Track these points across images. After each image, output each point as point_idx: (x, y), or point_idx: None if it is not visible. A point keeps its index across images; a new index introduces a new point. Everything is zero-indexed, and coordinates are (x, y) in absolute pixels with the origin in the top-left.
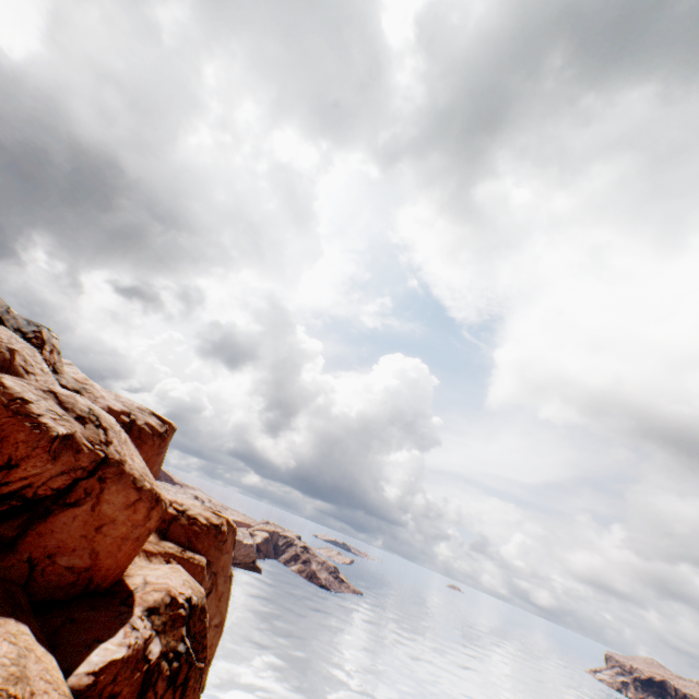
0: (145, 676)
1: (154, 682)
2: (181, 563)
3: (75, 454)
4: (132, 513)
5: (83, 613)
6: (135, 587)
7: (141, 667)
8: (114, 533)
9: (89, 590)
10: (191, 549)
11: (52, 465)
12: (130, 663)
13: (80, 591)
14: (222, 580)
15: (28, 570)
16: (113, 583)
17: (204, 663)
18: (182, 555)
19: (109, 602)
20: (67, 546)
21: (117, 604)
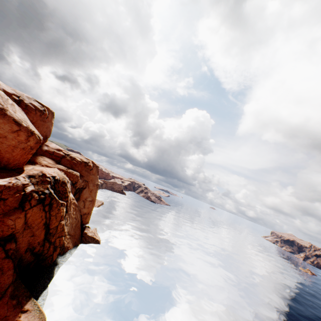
0: (23, 197)
1: (29, 200)
2: (66, 173)
3: None
4: (17, 136)
5: None
6: (27, 169)
7: (20, 193)
8: (7, 143)
9: (0, 167)
10: (73, 170)
11: None
12: (12, 189)
13: None
14: (91, 185)
15: None
16: (17, 168)
17: (66, 202)
18: (67, 170)
19: (11, 172)
20: None
21: (14, 172)
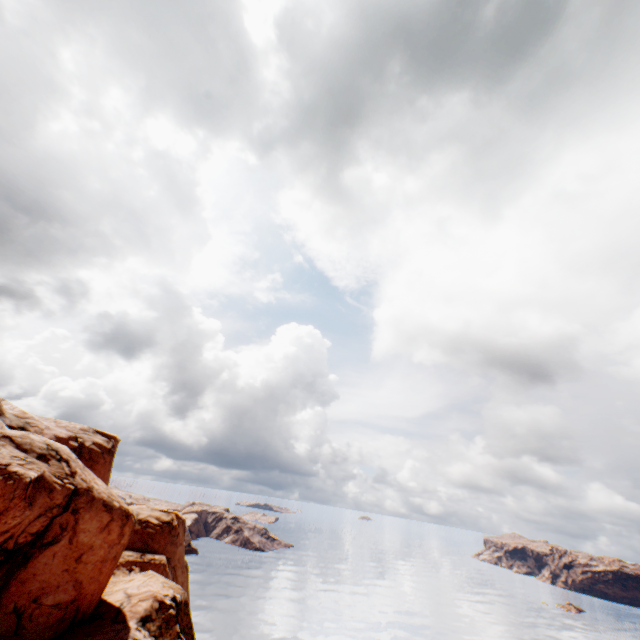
0: None
1: None
2: (144, 567)
3: (49, 494)
4: (107, 535)
5: None
6: (120, 603)
7: None
8: (93, 559)
9: (76, 620)
10: (149, 552)
11: (30, 511)
12: None
13: (68, 624)
14: (180, 571)
15: (16, 620)
16: (95, 607)
17: None
18: (143, 559)
19: (101, 625)
20: (50, 585)
21: (109, 624)
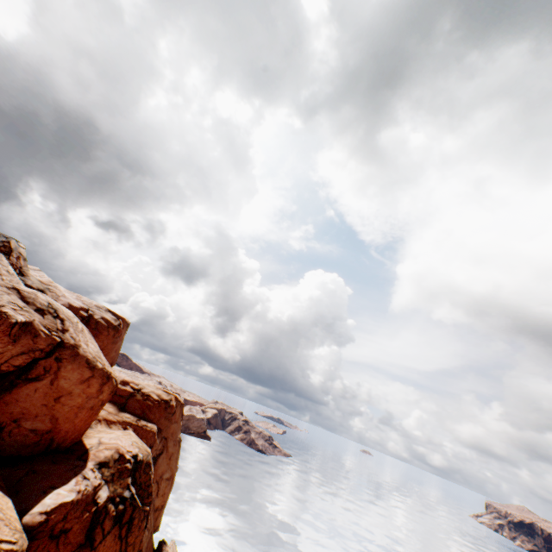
0: (94, 516)
1: (102, 520)
2: (136, 429)
3: (33, 338)
4: (86, 388)
5: (44, 466)
6: (91, 446)
7: (90, 509)
8: (71, 403)
9: (51, 448)
10: (145, 419)
11: (13, 347)
12: (80, 505)
13: (43, 449)
14: (172, 444)
15: None
16: (73, 443)
17: (149, 506)
18: (137, 423)
19: (68, 458)
20: (30, 413)
21: (74, 459)
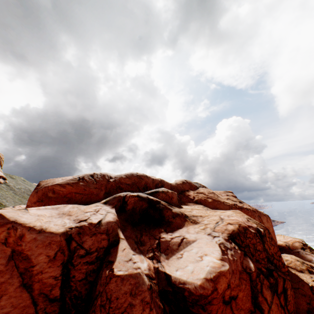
0: None
1: None
2: None
3: (255, 212)
4: (268, 223)
5: None
6: (284, 244)
7: None
8: (270, 231)
9: None
10: None
11: (256, 218)
12: None
13: None
14: None
15: None
16: None
17: None
18: None
19: (286, 251)
20: None
21: (290, 251)
